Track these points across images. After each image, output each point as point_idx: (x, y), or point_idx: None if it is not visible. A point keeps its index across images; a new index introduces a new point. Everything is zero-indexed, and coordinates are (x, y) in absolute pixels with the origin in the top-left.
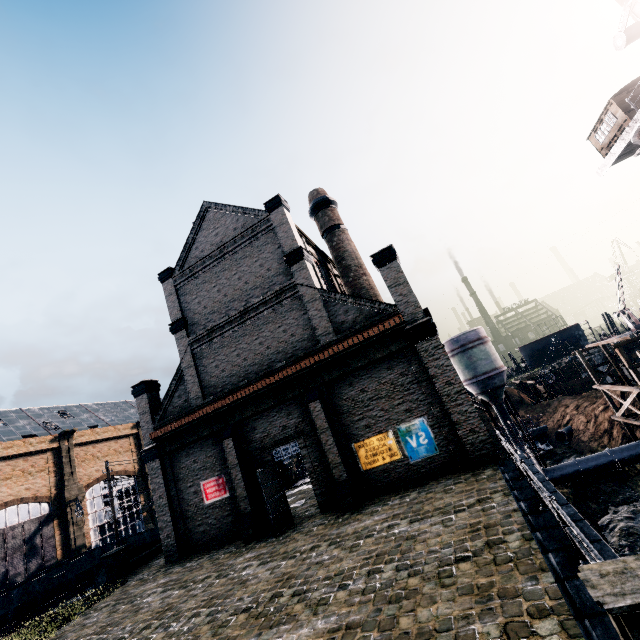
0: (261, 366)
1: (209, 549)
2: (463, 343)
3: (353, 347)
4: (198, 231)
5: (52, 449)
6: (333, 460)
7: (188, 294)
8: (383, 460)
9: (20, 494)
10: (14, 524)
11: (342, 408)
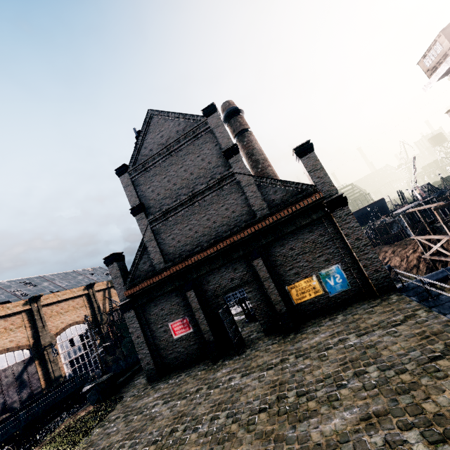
0: (210, 236)
1: (181, 369)
2: None
3: (284, 218)
4: (145, 134)
5: (25, 310)
6: (275, 299)
7: (142, 185)
8: (310, 296)
9: (6, 345)
10: (5, 367)
11: (276, 262)
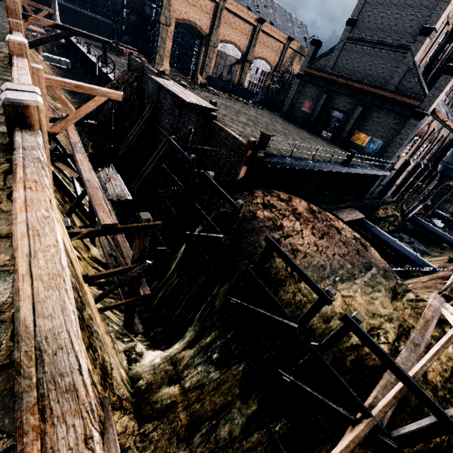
0: (360, 76)
1: (293, 123)
2: None
3: (393, 99)
4: None
5: (253, 25)
6: (346, 129)
7: (370, 5)
8: (358, 143)
9: (236, 41)
10: (230, 54)
11: (366, 117)
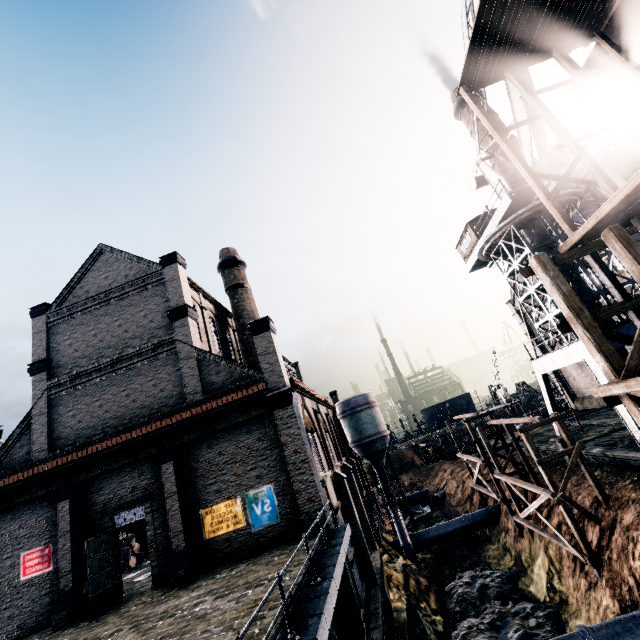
0: (122, 420)
1: None
2: (353, 406)
3: (217, 409)
4: (87, 271)
5: None
6: (174, 528)
7: (60, 334)
8: (227, 528)
9: None
10: None
11: (197, 471)
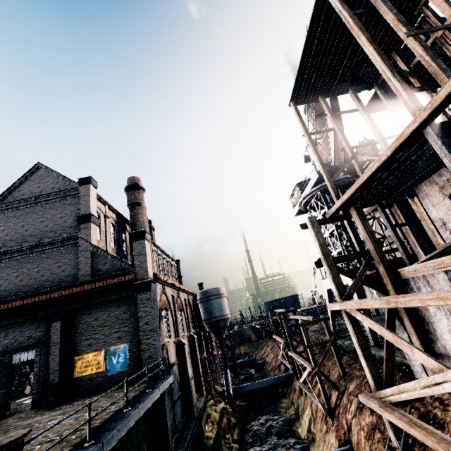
0: (31, 288)
1: None
2: (208, 295)
3: (98, 288)
4: (26, 180)
5: None
6: (53, 367)
7: None
8: (91, 371)
9: None
10: None
11: (78, 329)
